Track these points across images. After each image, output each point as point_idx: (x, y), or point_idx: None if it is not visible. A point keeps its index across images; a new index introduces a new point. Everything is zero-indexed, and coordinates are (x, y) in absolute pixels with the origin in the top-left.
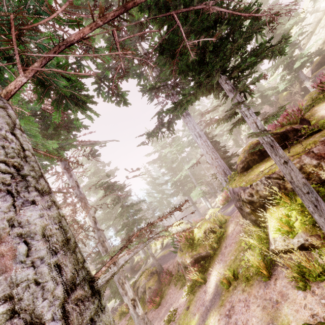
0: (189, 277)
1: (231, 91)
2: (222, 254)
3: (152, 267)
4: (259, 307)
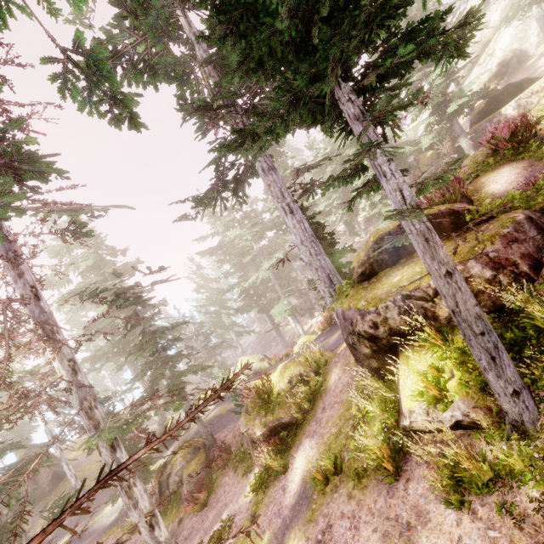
0: (258, 461)
1: (358, 118)
2: (317, 421)
3: (197, 439)
4: (377, 533)
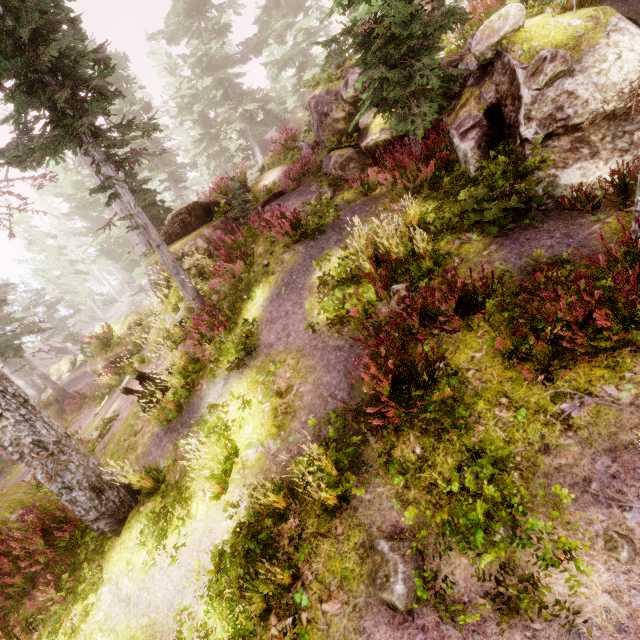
0: (101, 384)
1: (99, 159)
2: (145, 348)
3: (48, 397)
4: None
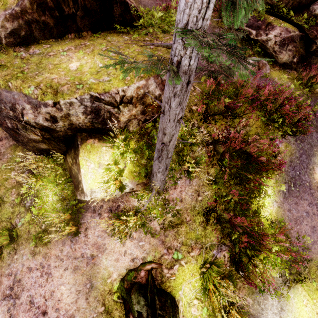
0: None
1: None
2: None
3: None
4: (69, 270)
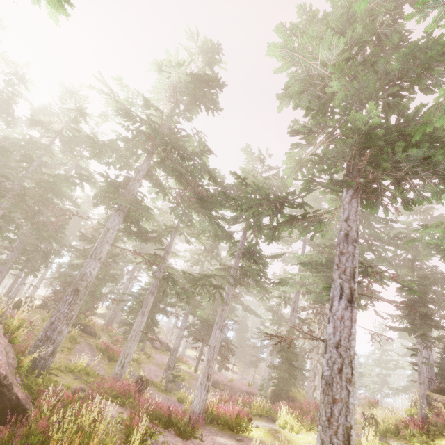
0: None
1: (417, 341)
2: None
3: None
4: None
